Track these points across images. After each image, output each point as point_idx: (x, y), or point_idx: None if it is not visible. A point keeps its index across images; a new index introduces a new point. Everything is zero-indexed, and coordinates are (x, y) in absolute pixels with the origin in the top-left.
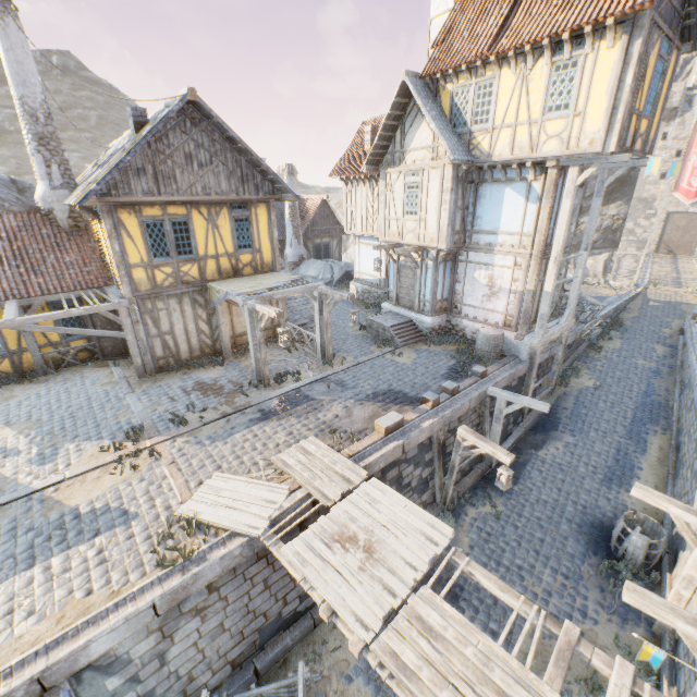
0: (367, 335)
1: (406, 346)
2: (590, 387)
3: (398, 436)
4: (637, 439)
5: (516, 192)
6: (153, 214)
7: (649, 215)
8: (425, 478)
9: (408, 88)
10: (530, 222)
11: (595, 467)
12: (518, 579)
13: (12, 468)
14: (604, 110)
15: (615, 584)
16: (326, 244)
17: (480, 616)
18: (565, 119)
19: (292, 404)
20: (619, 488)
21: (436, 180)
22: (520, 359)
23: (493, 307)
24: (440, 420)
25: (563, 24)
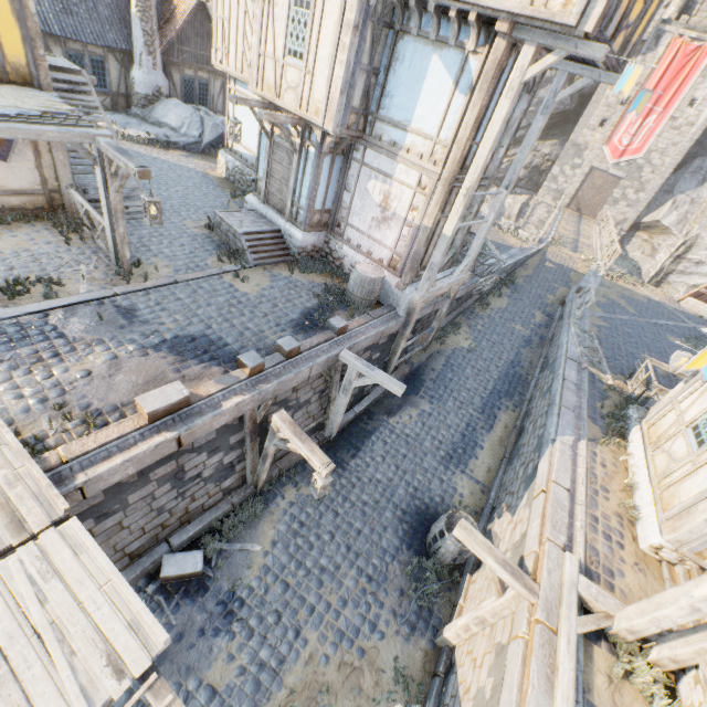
0: (213, 239)
1: (261, 267)
2: (465, 348)
3: (175, 422)
4: (489, 414)
5: (446, 66)
6: None
7: (576, 164)
8: (229, 463)
9: None
10: (452, 125)
11: (441, 443)
12: (316, 586)
13: None
14: None
15: (417, 585)
16: (203, 82)
17: (253, 643)
18: None
19: (14, 341)
20: (456, 468)
21: None
22: (396, 313)
23: (382, 238)
24: (256, 397)
25: None
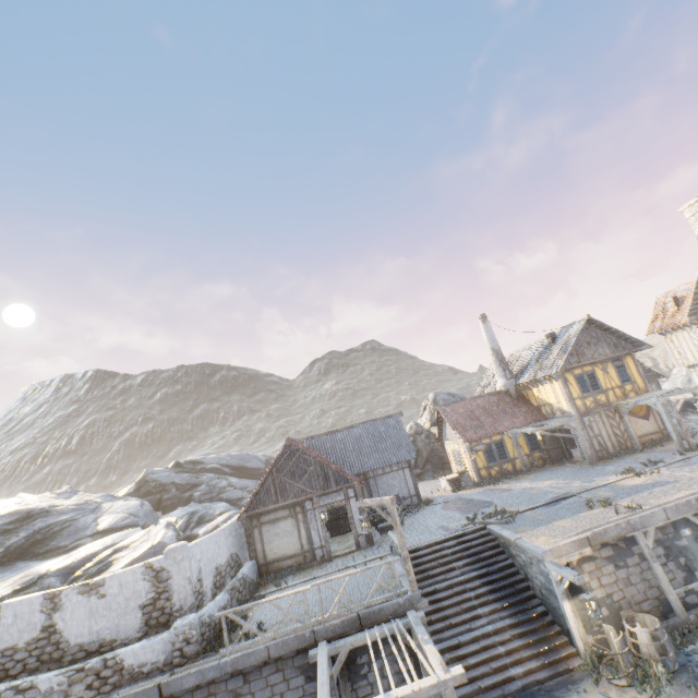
0: None
1: None
2: None
3: None
4: None
5: None
6: (577, 372)
7: None
8: None
9: None
10: None
11: None
12: None
13: (577, 484)
14: None
15: None
16: None
17: None
18: None
19: None
20: None
21: None
22: None
23: None
24: None
25: None
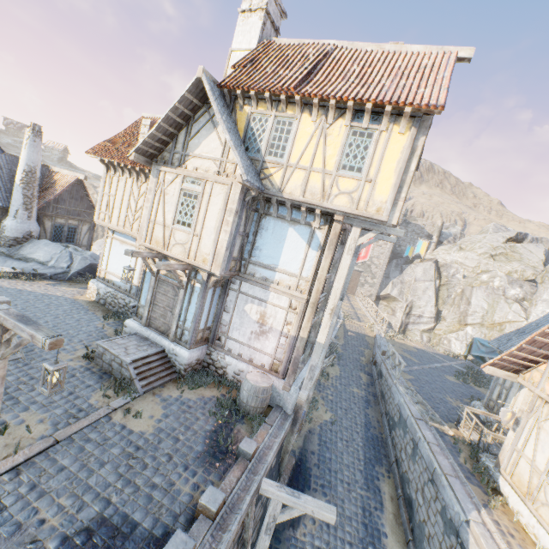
0: (93, 369)
1: (150, 392)
2: (328, 421)
3: None
4: (374, 488)
5: (300, 234)
6: None
7: None
8: None
9: (203, 90)
10: (310, 268)
11: (351, 545)
12: None
13: None
14: (392, 185)
15: None
16: (72, 226)
17: None
18: (357, 180)
19: None
20: None
21: (220, 196)
22: (284, 412)
23: (262, 347)
24: None
25: (367, 95)
